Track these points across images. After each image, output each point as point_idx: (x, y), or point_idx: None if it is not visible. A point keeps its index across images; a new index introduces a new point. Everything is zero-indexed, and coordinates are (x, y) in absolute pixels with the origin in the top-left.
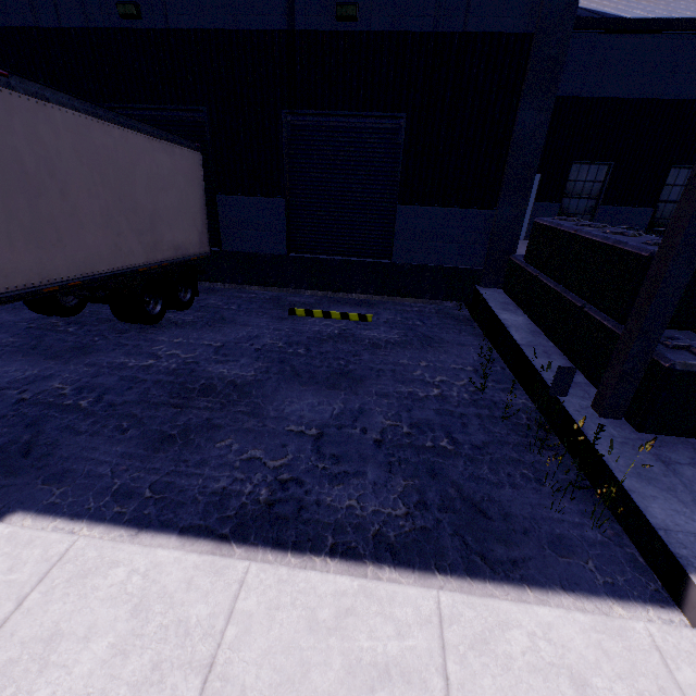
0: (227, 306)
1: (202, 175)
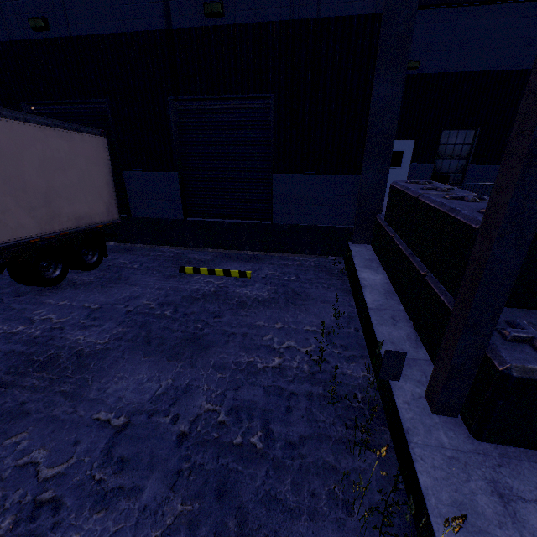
0: (131, 264)
1: (108, 155)
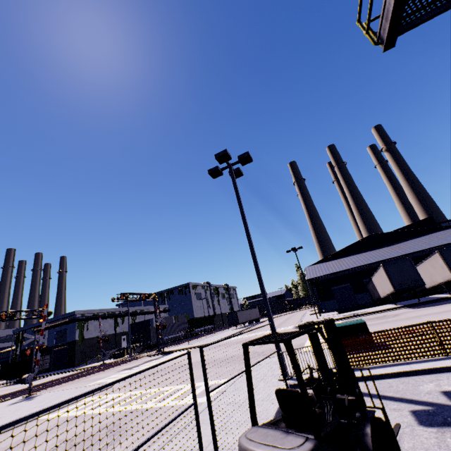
0: None
1: None
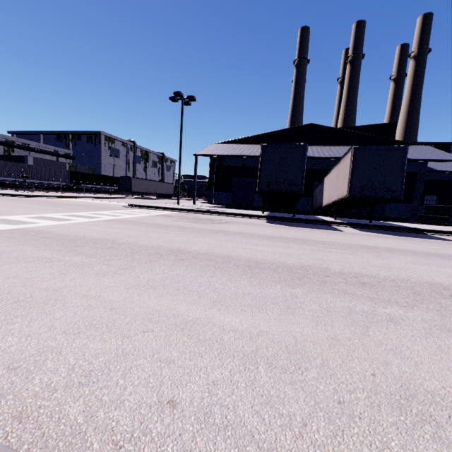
0: None
1: None
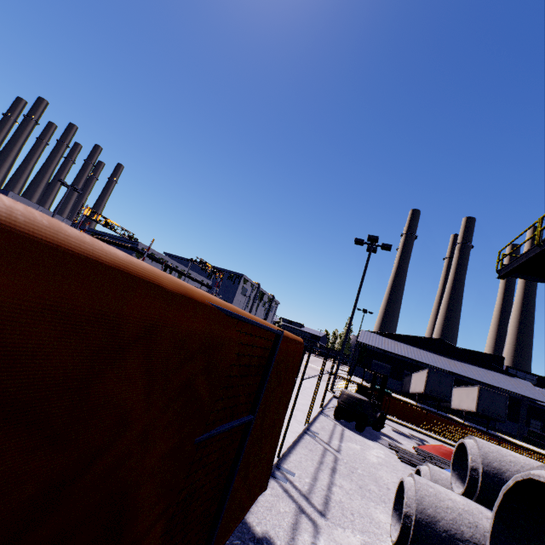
0: None
1: None
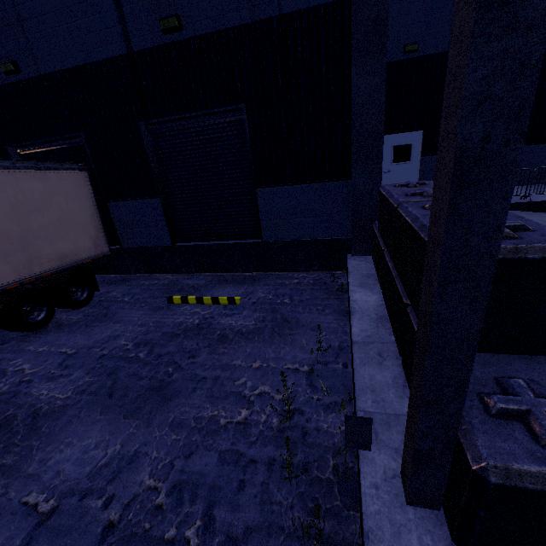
0: (122, 298)
1: (91, 189)
